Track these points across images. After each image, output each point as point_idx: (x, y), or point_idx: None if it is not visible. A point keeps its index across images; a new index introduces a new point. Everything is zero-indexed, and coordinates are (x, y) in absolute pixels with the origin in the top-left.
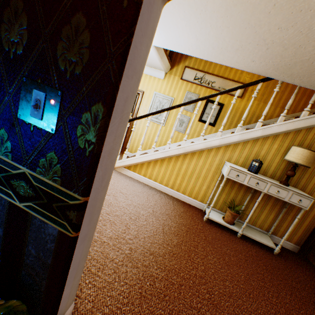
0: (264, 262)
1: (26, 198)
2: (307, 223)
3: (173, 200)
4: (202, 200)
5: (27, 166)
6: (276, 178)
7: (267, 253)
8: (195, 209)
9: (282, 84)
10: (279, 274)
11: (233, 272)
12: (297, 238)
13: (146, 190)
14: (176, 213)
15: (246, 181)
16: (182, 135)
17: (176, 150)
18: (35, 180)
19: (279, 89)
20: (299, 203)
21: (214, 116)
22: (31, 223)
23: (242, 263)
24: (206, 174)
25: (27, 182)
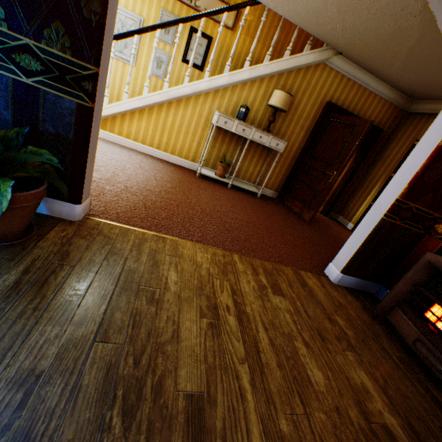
0: (248, 200)
1: (35, 74)
2: (284, 171)
3: (161, 161)
4: (194, 159)
5: (30, 37)
6: (262, 129)
7: (252, 197)
8: (187, 170)
9: (275, 17)
10: (258, 206)
11: (222, 203)
12: (276, 186)
13: (127, 151)
14: (167, 170)
15: (234, 128)
16: (163, 83)
17: (158, 97)
18: (42, 53)
19: (273, 24)
20: (277, 147)
21: (202, 56)
22: (45, 100)
23: (231, 200)
24: (196, 129)
25: (33, 55)
